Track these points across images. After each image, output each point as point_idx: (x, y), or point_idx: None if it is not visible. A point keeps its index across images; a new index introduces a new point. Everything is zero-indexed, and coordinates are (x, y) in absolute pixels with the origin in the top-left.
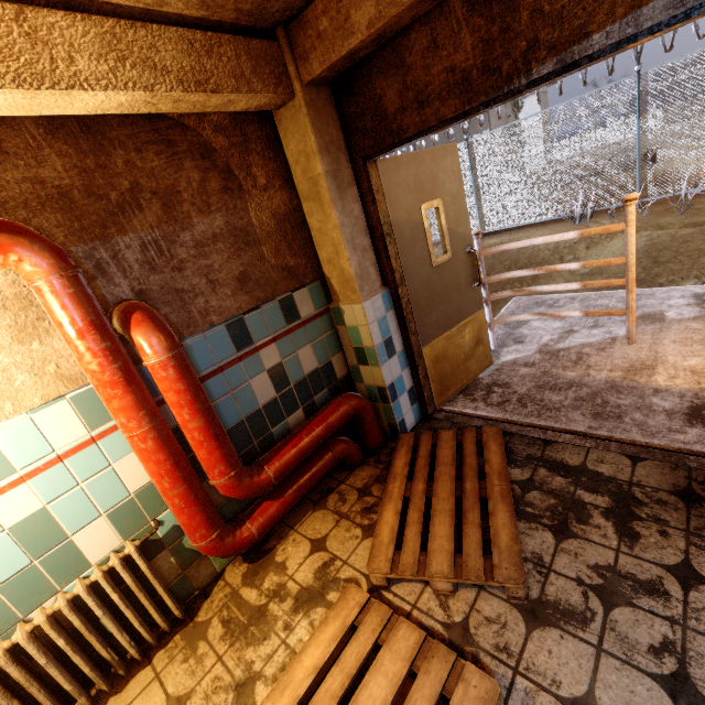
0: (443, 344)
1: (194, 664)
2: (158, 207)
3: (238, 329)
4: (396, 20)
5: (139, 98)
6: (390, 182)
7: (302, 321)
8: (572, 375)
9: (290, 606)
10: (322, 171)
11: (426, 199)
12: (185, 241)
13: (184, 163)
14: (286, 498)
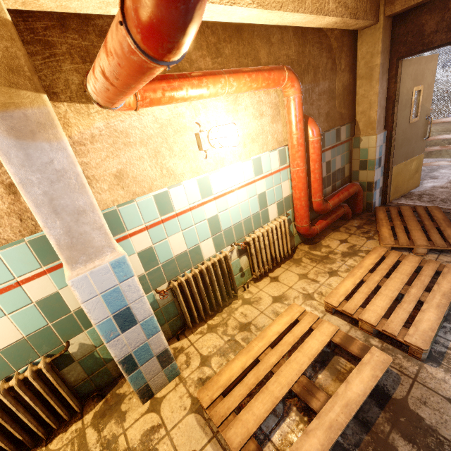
0: (401, 167)
1: (303, 267)
2: (312, 74)
3: (322, 139)
4: None
5: (336, 21)
6: (404, 72)
7: (340, 142)
8: None
9: (340, 256)
10: (379, 63)
11: (416, 85)
12: (316, 92)
13: (323, 54)
14: (328, 221)
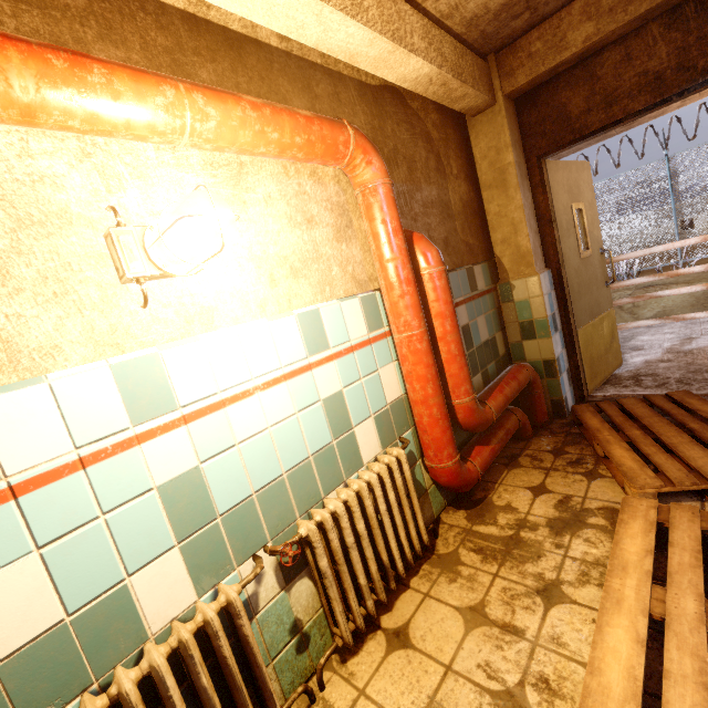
0: (590, 331)
1: (466, 582)
2: (405, 168)
3: None
4: (608, 36)
5: (431, 74)
6: (553, 179)
7: (478, 292)
8: None
9: (547, 532)
10: (513, 160)
11: (574, 201)
12: (418, 200)
13: (418, 142)
14: (493, 446)
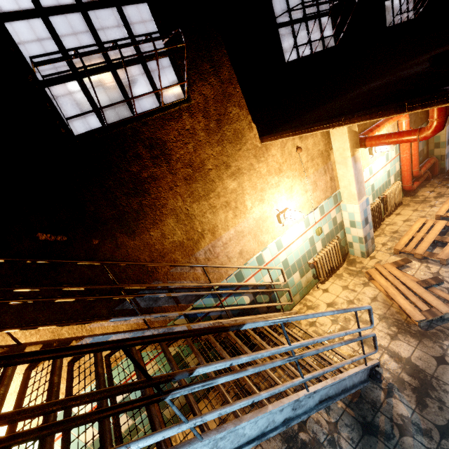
0: None
1: (412, 207)
2: None
3: None
4: None
5: None
6: None
7: None
8: None
9: (433, 198)
10: None
11: None
12: None
13: None
14: (420, 181)
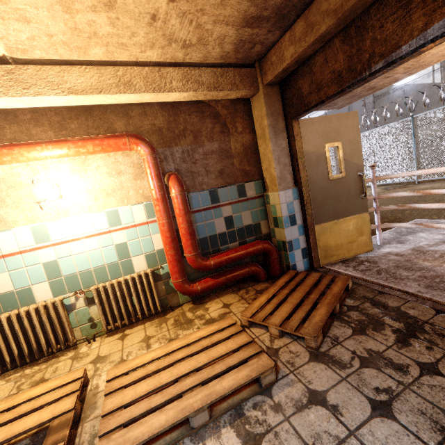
0: (331, 227)
1: (158, 329)
2: (192, 137)
3: (214, 194)
4: (303, 53)
5: (191, 94)
6: (306, 131)
7: (247, 198)
8: (427, 264)
9: (203, 322)
10: (267, 124)
11: (330, 141)
12: (199, 152)
13: (206, 120)
14: (218, 280)
